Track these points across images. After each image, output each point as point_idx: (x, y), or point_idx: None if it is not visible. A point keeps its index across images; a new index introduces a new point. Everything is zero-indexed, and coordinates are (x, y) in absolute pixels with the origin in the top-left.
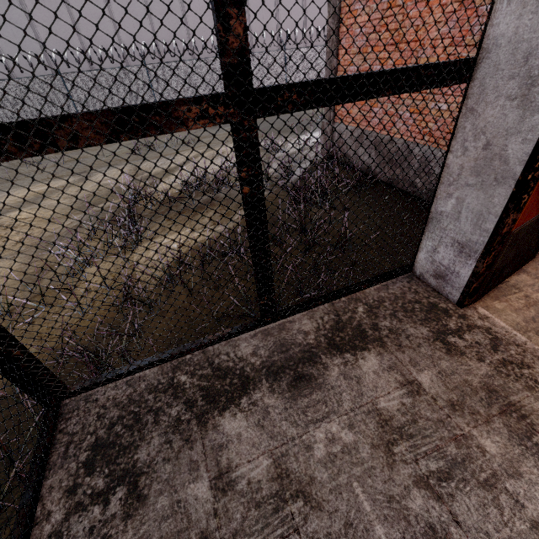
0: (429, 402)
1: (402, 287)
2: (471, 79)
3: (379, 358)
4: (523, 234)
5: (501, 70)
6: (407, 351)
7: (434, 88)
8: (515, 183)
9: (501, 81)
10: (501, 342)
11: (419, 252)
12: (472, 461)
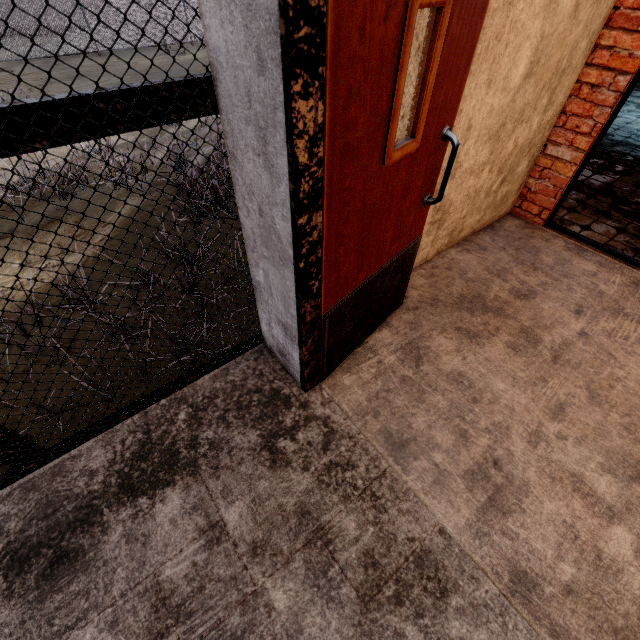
0: (228, 551)
1: (245, 369)
2: (218, 109)
3: (184, 495)
4: (351, 306)
5: (236, 106)
6: (223, 475)
7: (149, 126)
8: (294, 269)
9: (241, 123)
10: (335, 436)
11: (261, 322)
12: (254, 629)
